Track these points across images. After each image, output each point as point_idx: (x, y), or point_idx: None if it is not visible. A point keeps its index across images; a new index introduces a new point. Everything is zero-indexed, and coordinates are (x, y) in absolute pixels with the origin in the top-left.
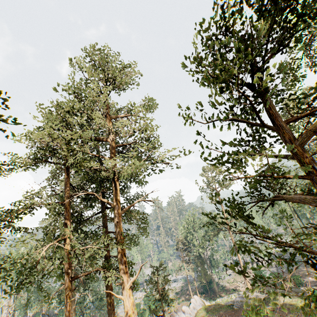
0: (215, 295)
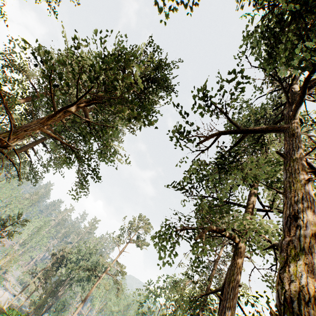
0: None
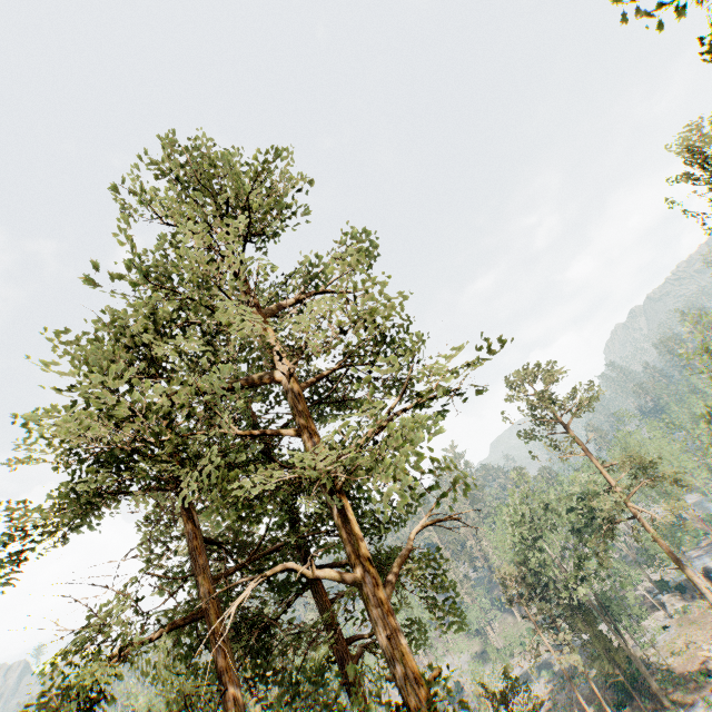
0: (659, 704)
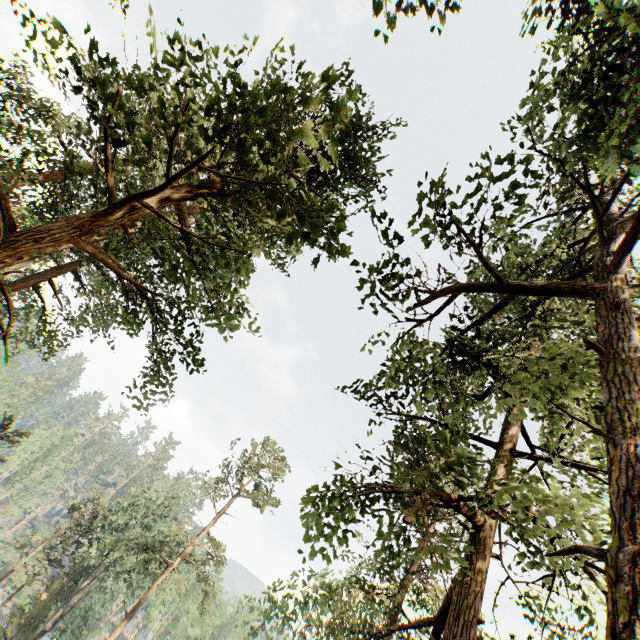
0: None
